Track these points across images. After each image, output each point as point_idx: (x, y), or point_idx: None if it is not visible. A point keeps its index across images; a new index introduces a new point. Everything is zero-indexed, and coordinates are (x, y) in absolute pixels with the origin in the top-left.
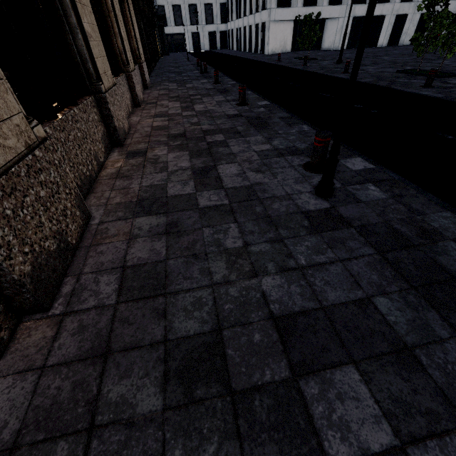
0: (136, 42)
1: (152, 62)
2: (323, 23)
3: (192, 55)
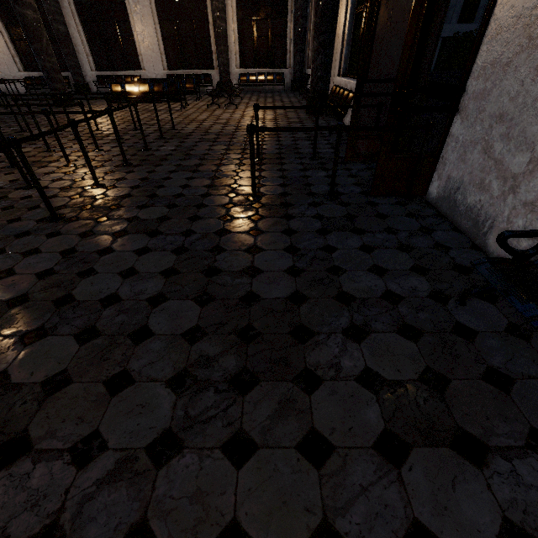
0: None
1: None
2: None
3: None
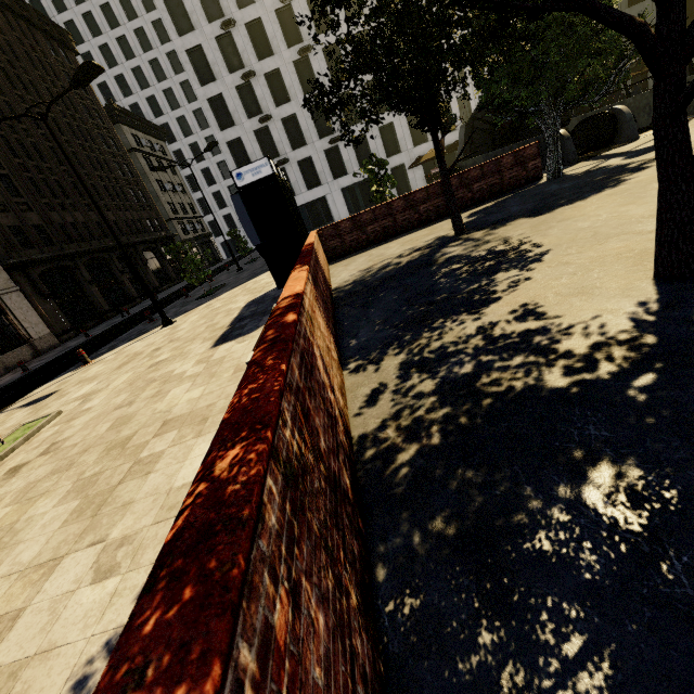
0: (26, 330)
1: (132, 303)
2: (324, 200)
3: (229, 261)
